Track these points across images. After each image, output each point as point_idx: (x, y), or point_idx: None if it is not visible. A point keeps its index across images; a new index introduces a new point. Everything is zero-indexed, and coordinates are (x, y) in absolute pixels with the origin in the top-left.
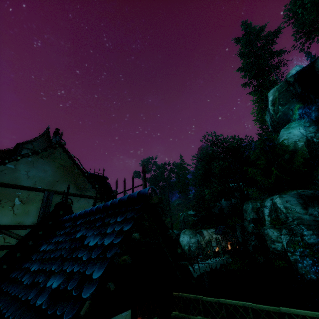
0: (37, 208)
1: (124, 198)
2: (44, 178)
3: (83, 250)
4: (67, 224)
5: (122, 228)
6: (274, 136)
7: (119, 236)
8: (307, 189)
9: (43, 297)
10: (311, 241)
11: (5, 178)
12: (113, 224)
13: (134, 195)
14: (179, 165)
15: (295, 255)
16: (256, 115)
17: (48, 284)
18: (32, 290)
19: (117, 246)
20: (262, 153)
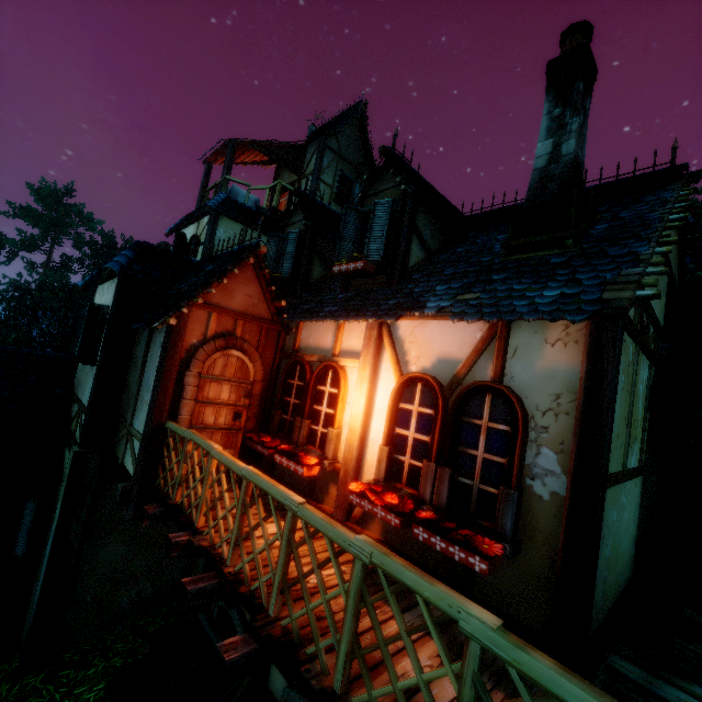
0: (663, 307)
1: None
2: None
3: None
4: None
5: None
6: None
7: None
8: None
9: None
10: None
11: None
12: None
13: None
14: None
15: None
16: None
17: None
18: None
19: None
20: None
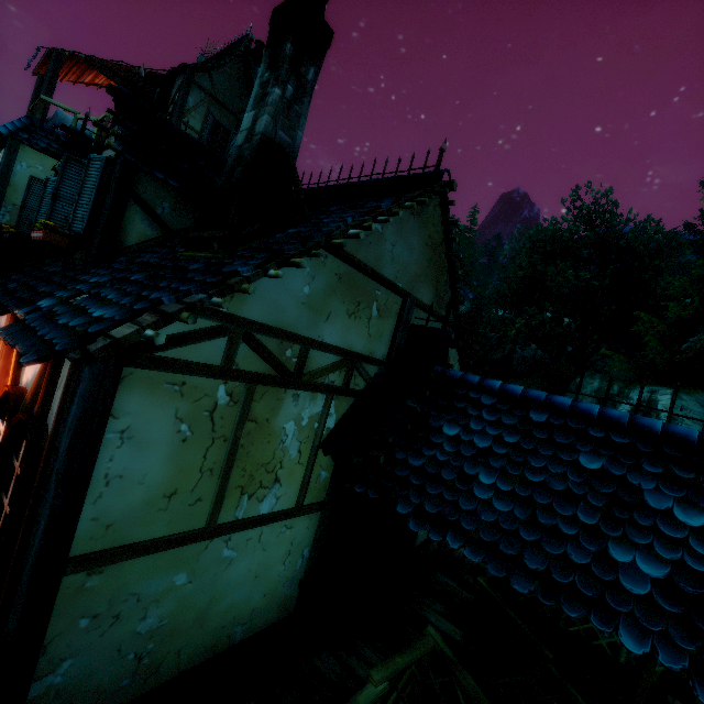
0: (390, 329)
1: None
2: (407, 266)
3: (670, 525)
4: (476, 394)
5: None
6: None
7: None
8: None
9: (636, 583)
10: None
11: (369, 255)
12: None
13: None
14: (462, 232)
15: None
16: None
17: (614, 555)
18: (562, 544)
19: None
20: (698, 291)
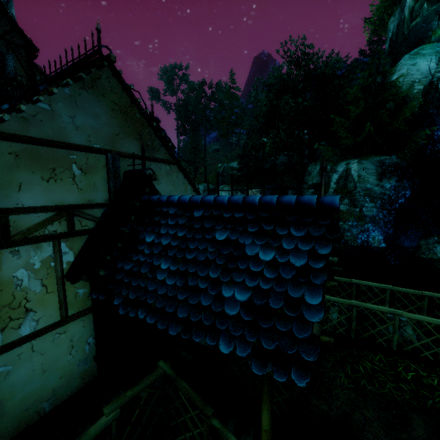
0: (103, 179)
1: (289, 201)
2: (99, 130)
3: (256, 264)
4: (166, 209)
5: (314, 249)
6: (393, 69)
7: (317, 260)
8: (392, 155)
9: (232, 308)
10: (369, 213)
11: (45, 130)
12: (290, 238)
13: (312, 203)
14: (227, 90)
15: (346, 225)
16: (378, 13)
17: (224, 294)
18: (198, 296)
19: (324, 274)
20: (363, 94)
